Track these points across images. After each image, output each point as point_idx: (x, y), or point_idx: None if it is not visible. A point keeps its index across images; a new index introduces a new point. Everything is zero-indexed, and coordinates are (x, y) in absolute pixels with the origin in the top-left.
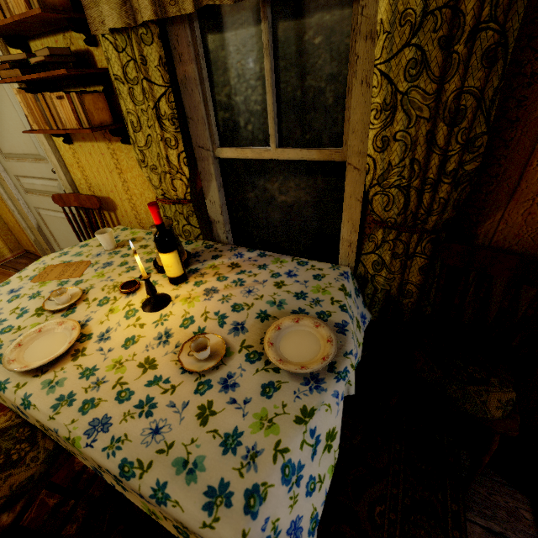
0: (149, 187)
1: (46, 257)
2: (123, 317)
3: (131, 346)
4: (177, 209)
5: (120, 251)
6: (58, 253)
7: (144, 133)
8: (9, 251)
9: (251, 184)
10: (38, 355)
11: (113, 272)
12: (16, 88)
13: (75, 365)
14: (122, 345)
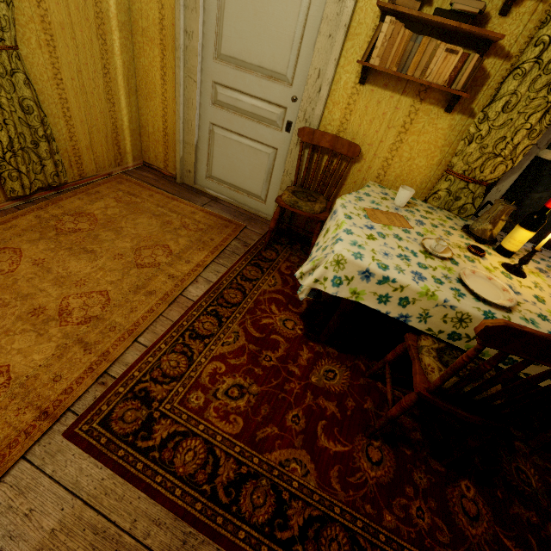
0: (428, 155)
1: (347, 197)
2: (505, 277)
3: (545, 303)
4: (470, 188)
5: (413, 211)
6: (352, 196)
7: (508, 115)
8: (132, 159)
9: (545, 187)
10: (488, 295)
11: (437, 232)
12: (392, 17)
13: (525, 309)
14: (538, 301)
